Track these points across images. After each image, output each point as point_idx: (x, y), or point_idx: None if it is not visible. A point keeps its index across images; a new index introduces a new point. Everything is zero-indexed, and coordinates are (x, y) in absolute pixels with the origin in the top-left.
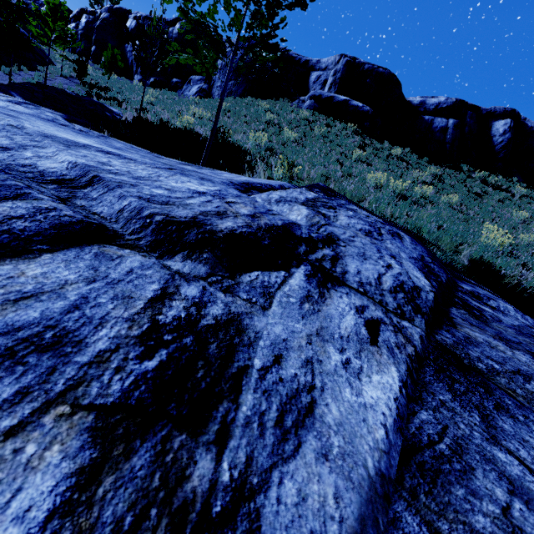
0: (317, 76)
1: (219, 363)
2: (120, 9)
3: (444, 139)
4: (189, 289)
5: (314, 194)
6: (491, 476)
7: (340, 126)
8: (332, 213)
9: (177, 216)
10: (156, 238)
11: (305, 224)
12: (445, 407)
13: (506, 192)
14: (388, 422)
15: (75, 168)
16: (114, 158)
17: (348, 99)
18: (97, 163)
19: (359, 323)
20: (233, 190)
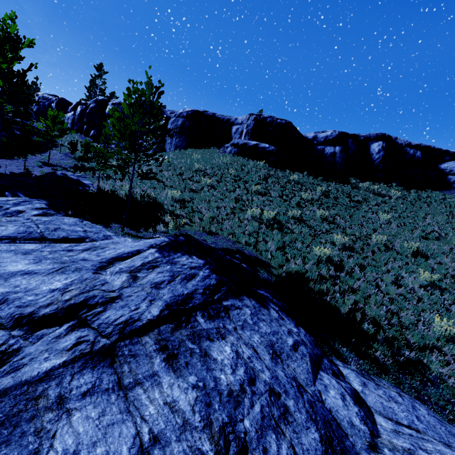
0: (236, 129)
1: (4, 360)
2: (102, 100)
3: (334, 161)
4: (12, 341)
5: (156, 256)
6: (57, 381)
7: (251, 164)
8: (146, 273)
9: (25, 313)
10: (14, 323)
11: (119, 287)
12: (72, 367)
13: (385, 196)
14: (42, 371)
15: (2, 295)
16: (27, 277)
17: (257, 143)
18: (13, 288)
19: (72, 343)
20: (88, 274)
